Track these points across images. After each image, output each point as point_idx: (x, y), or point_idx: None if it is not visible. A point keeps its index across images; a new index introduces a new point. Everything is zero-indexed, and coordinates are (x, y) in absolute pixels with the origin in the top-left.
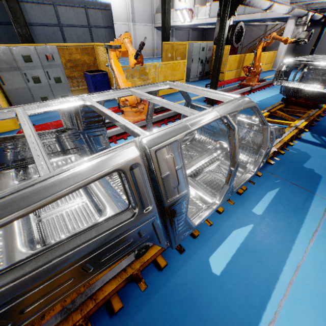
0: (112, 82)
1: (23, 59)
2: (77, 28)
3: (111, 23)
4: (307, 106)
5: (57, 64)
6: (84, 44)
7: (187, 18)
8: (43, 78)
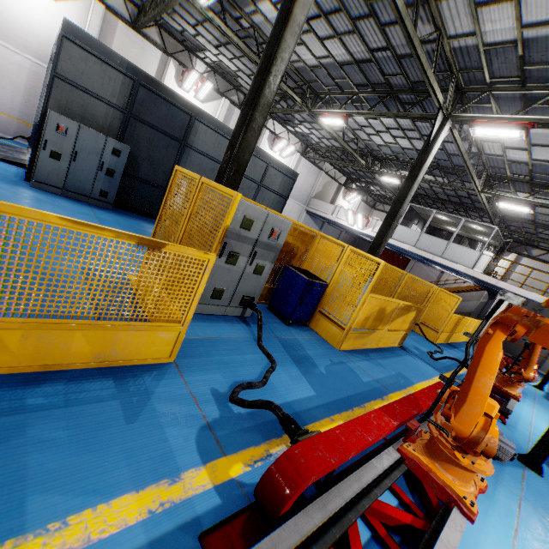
0: (324, 301)
1: (240, 222)
2: (245, 179)
3: (287, 193)
4: None
5: (275, 246)
6: (308, 228)
7: (360, 224)
8: (242, 259)
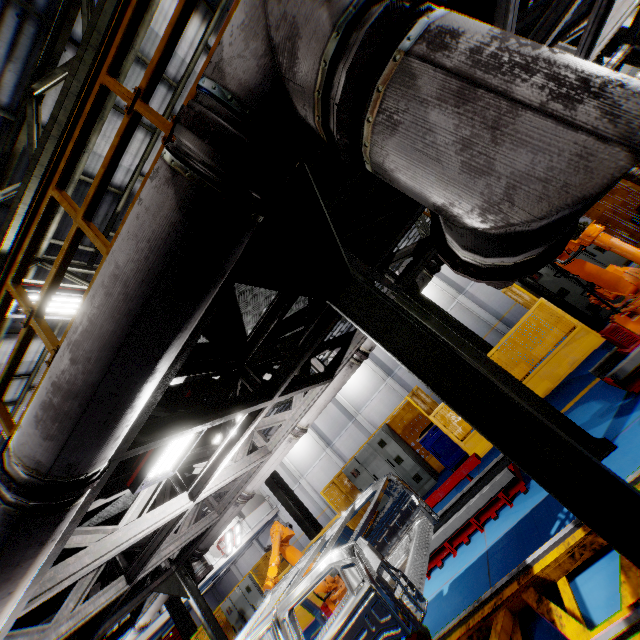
0: None
1: None
2: None
3: None
4: None
5: None
6: None
7: None
8: None
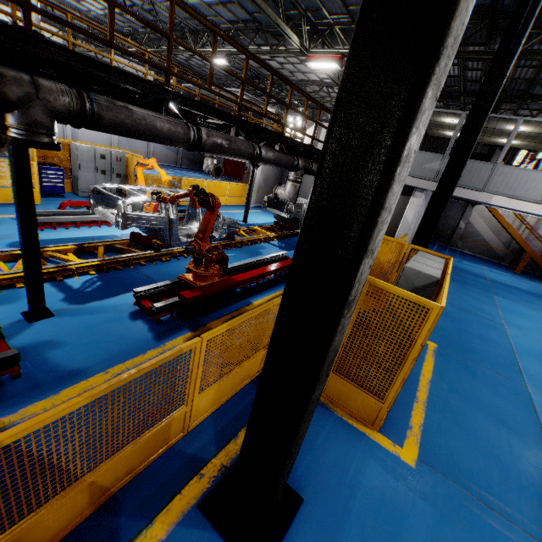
0: None
1: None
2: None
3: None
4: (143, 246)
5: None
6: None
7: None
8: None
